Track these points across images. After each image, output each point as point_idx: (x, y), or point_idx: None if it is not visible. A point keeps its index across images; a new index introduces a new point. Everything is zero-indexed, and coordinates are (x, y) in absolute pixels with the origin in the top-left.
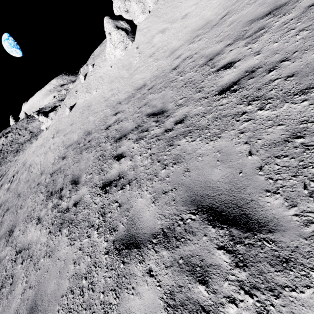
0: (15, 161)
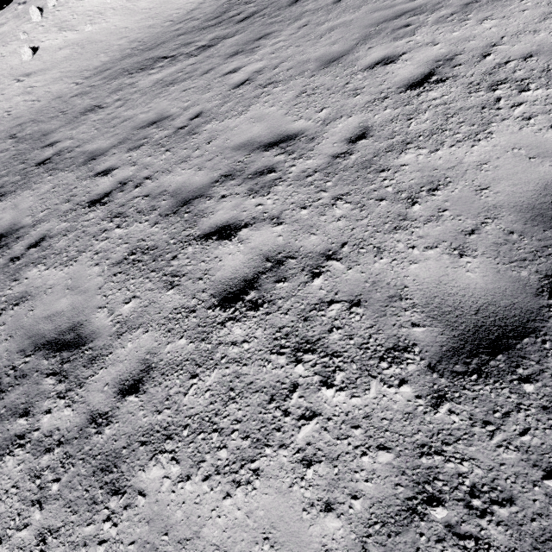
0: None
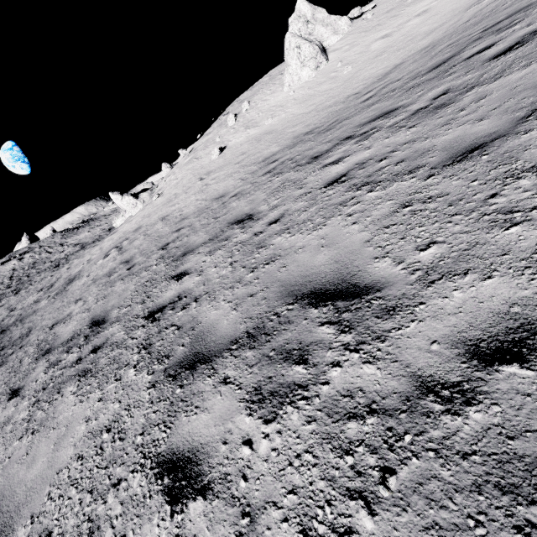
0: (69, 267)
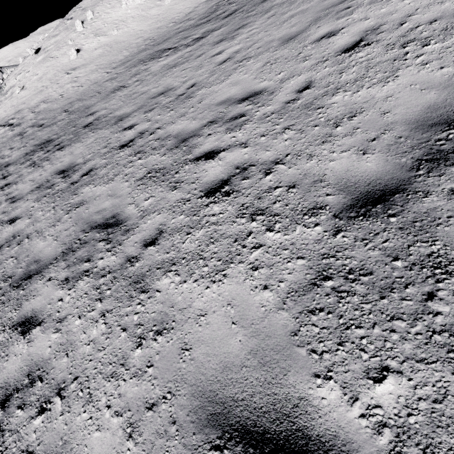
0: None
